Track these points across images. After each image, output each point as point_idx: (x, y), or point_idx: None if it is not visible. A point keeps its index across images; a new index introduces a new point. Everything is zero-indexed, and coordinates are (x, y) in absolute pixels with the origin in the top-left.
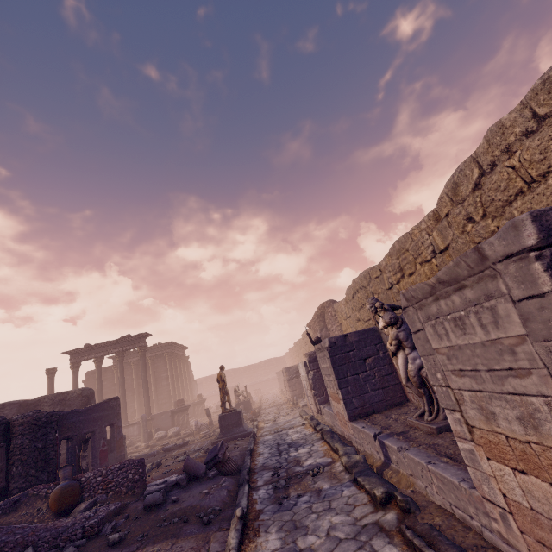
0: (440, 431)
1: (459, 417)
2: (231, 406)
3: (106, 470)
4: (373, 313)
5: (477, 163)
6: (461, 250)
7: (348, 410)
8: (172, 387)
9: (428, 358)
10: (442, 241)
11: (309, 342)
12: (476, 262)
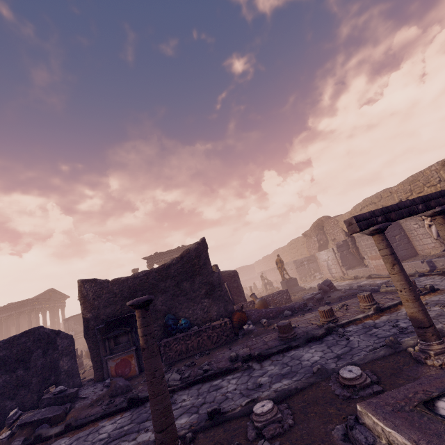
0: None
1: None
2: (289, 276)
3: (272, 295)
4: None
5: None
6: None
7: None
8: None
9: None
10: None
11: (297, 247)
12: None
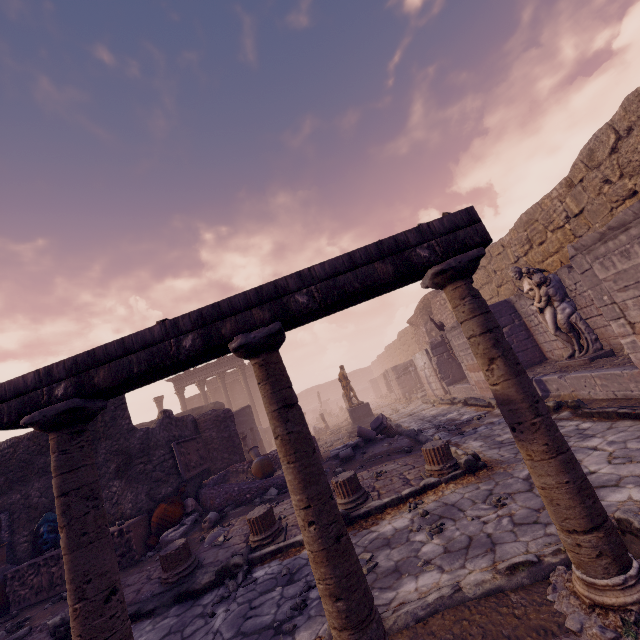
0: (592, 360)
1: (622, 322)
2: (358, 400)
3: None
4: (496, 291)
5: (613, 129)
6: (597, 211)
7: None
8: None
9: (595, 288)
10: (576, 206)
11: (408, 341)
12: (639, 210)
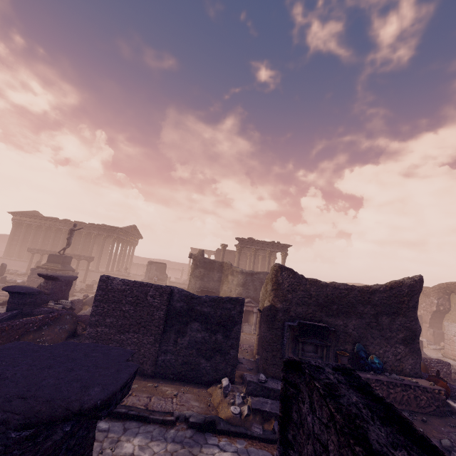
0: None
1: None
2: None
3: (429, 360)
4: None
5: None
6: None
7: None
8: None
9: None
10: None
11: None
12: None
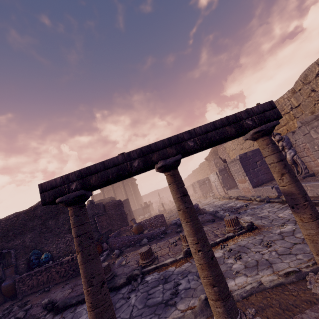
0: (304, 178)
1: None
2: None
3: (149, 219)
4: (252, 143)
5: (318, 65)
6: (307, 105)
7: (251, 184)
8: (135, 199)
9: (310, 143)
10: (296, 102)
11: (204, 168)
12: None
